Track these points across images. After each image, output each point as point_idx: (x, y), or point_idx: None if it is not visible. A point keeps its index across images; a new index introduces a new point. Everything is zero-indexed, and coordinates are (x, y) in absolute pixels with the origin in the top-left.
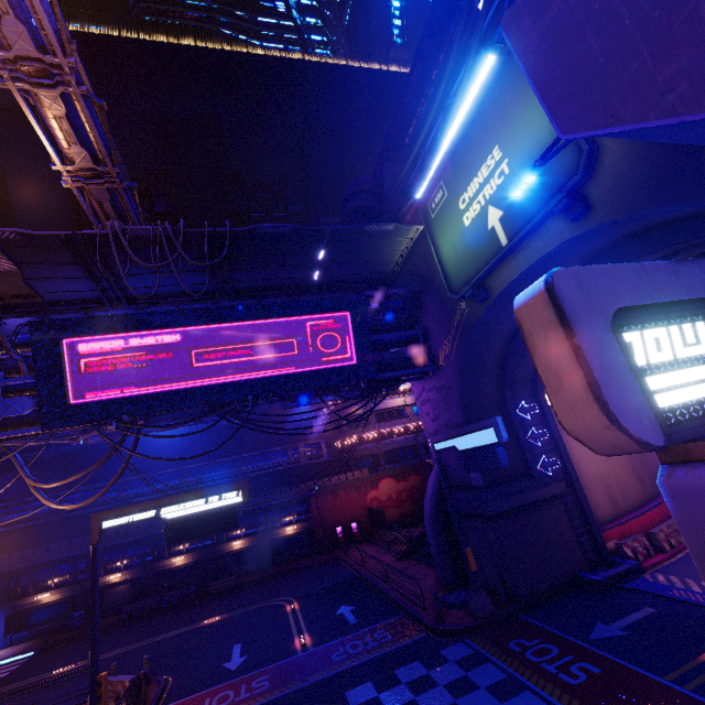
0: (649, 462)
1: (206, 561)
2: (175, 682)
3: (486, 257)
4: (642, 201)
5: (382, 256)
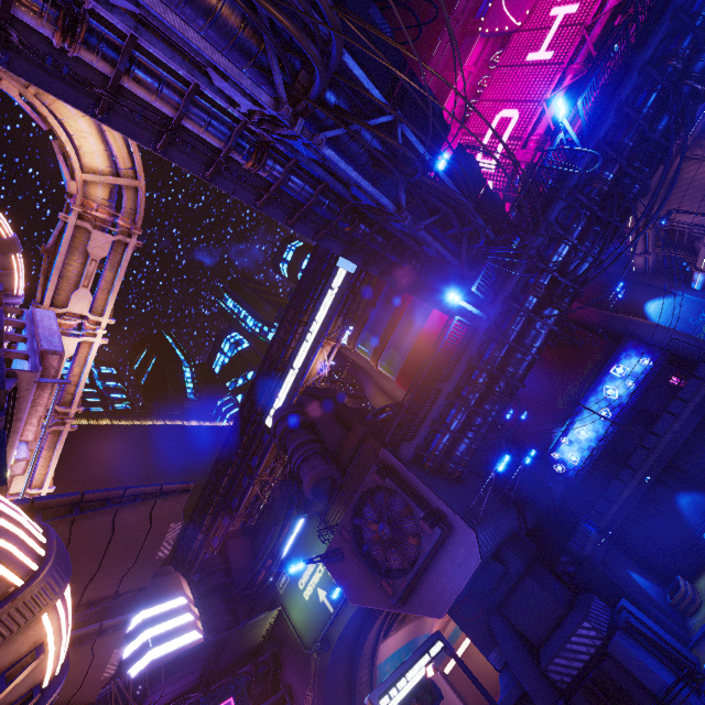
0: None
1: None
2: None
3: (324, 619)
4: None
5: (254, 635)
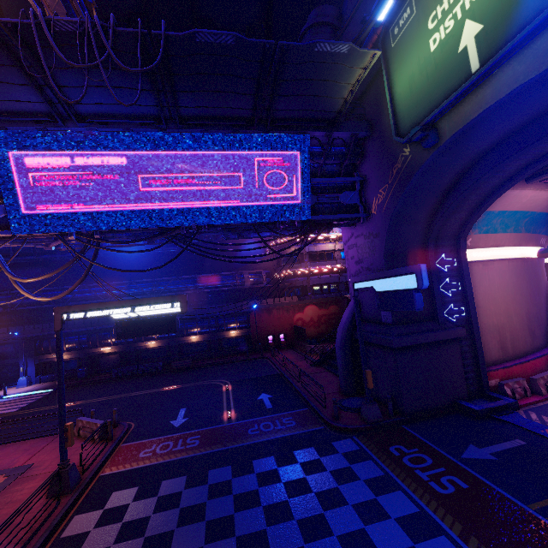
0: (543, 319)
1: (171, 347)
2: (136, 428)
3: (447, 89)
4: None
5: (331, 89)
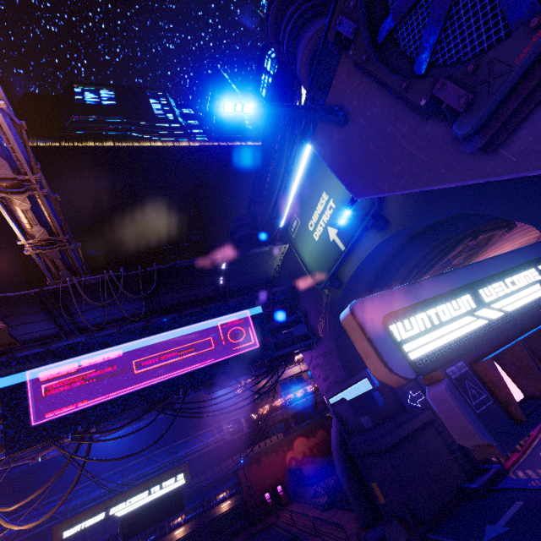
0: None
1: None
2: None
3: (333, 258)
4: (416, 216)
5: (265, 267)
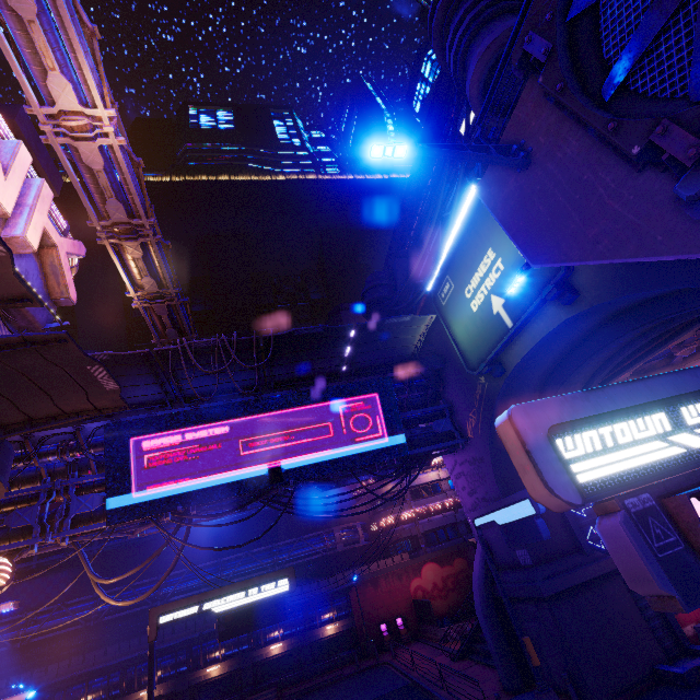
0: None
1: (243, 670)
2: None
3: (496, 337)
4: (620, 288)
5: (402, 341)
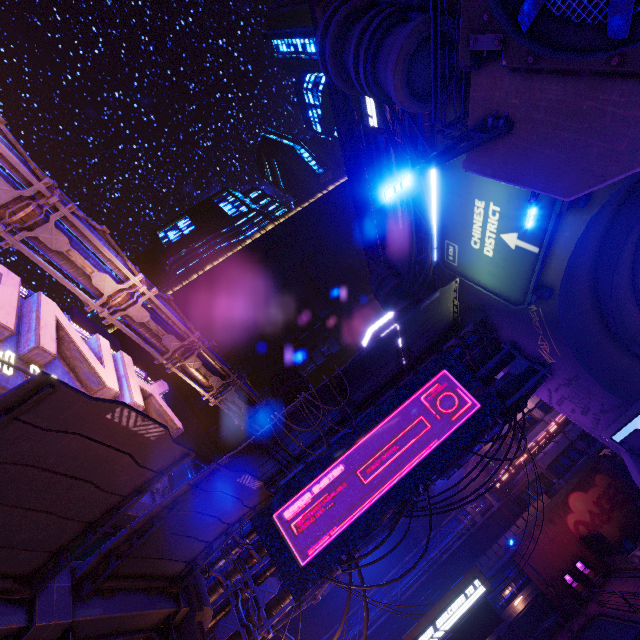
0: None
1: None
2: None
3: (527, 267)
4: None
5: (441, 315)
